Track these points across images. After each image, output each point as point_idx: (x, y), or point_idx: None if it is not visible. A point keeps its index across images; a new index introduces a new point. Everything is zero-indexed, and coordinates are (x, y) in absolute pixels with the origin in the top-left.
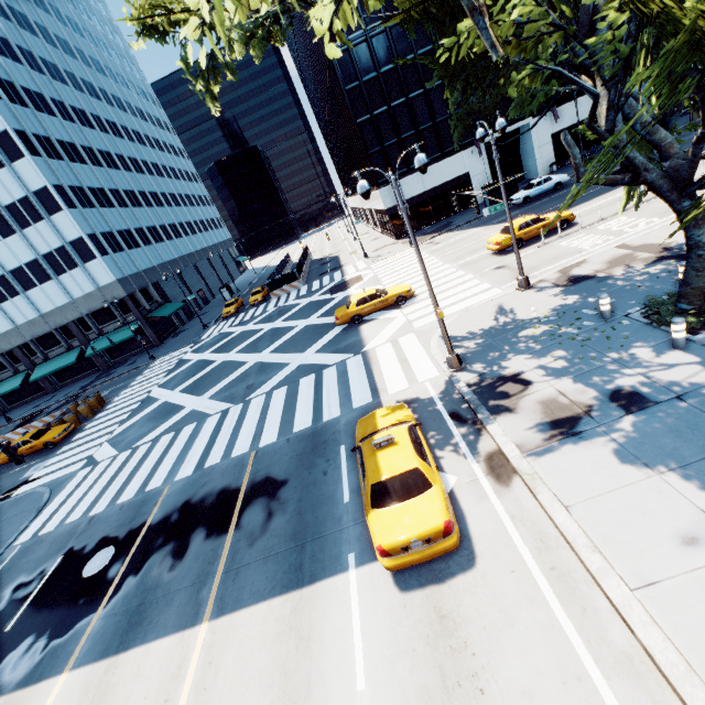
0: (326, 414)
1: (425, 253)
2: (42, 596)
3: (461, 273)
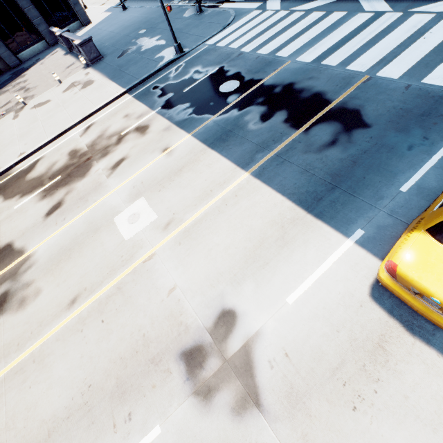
0: None
1: None
2: (201, 85)
3: None
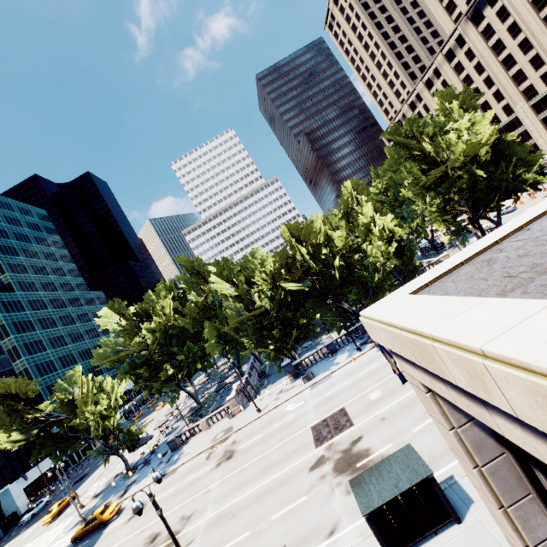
0: None
1: None
2: None
3: (38, 538)
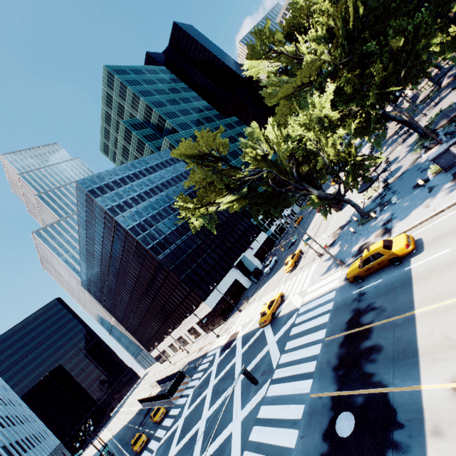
0: (328, 308)
1: (256, 302)
2: None
3: (289, 281)
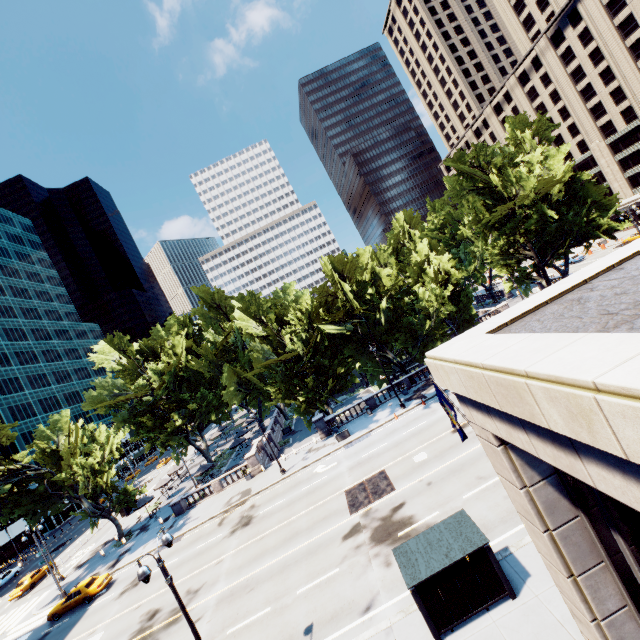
0: None
1: None
2: None
3: (4, 615)
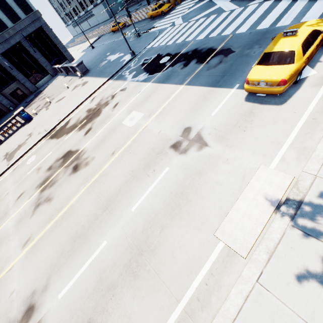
0: (281, 22)
1: None
2: (149, 64)
3: None
